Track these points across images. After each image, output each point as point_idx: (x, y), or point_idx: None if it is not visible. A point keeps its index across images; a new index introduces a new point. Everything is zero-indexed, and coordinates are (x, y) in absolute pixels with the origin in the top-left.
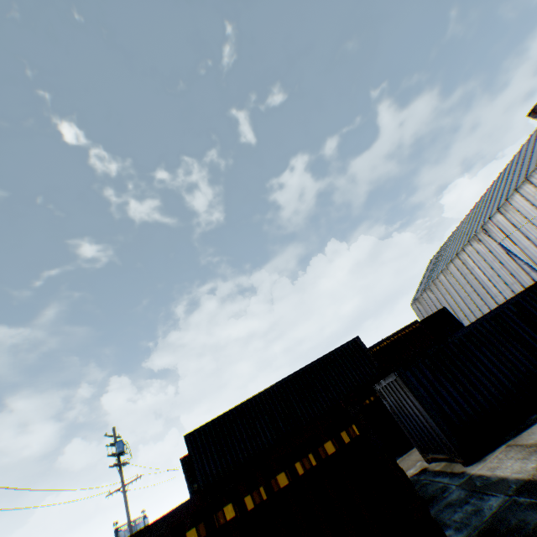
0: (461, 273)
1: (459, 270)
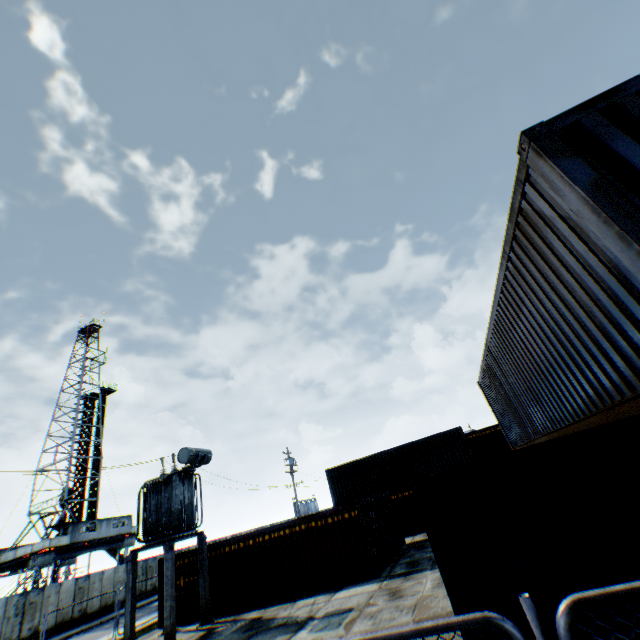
0: None
1: None
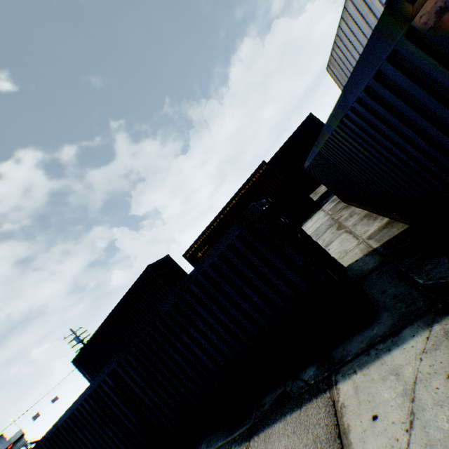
0: (361, 16)
1: (359, 10)
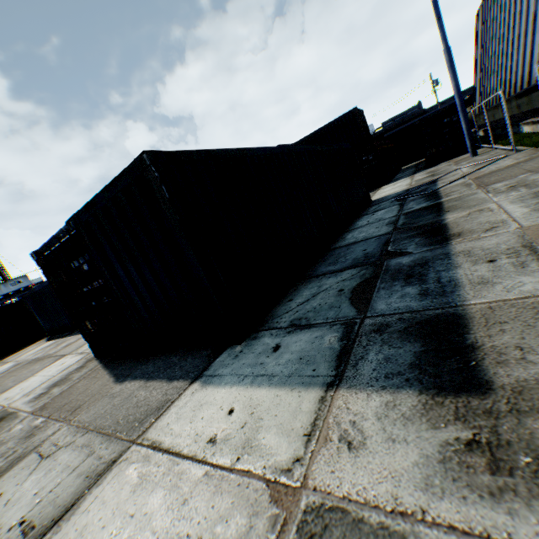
0: None
1: None
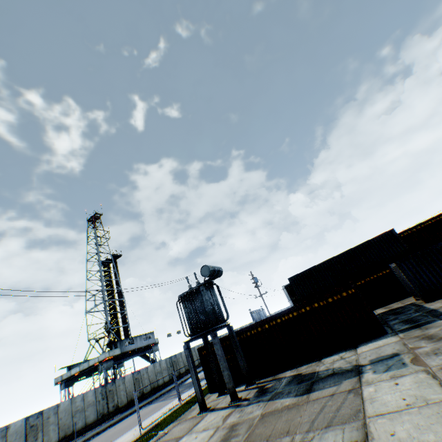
0: None
1: None
